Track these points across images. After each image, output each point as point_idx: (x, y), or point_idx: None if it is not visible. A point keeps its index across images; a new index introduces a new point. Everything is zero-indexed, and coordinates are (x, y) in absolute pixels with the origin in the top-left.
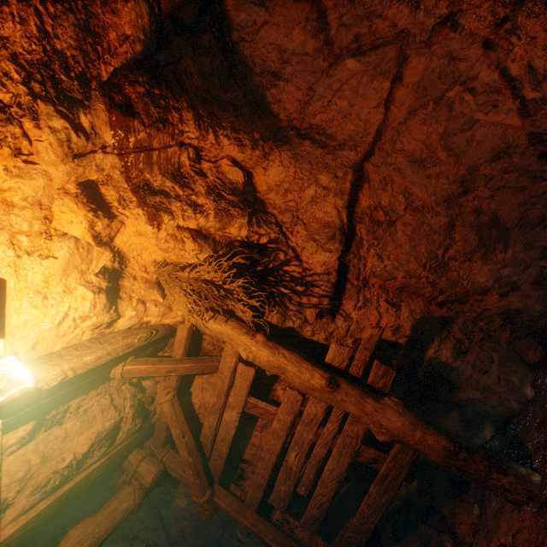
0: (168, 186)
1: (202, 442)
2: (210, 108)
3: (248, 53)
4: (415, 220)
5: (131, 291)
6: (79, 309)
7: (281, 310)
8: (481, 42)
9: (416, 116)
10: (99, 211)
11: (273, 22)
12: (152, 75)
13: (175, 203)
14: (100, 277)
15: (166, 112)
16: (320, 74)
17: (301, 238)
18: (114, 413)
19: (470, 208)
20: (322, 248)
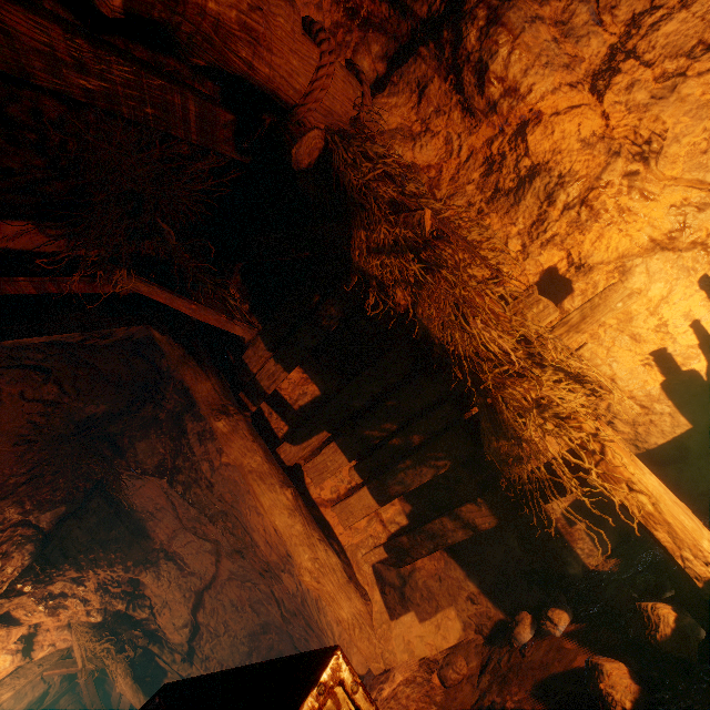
0: (68, 587)
1: (113, 702)
2: (93, 554)
3: (132, 500)
4: (230, 642)
5: (44, 641)
6: (3, 667)
7: (161, 646)
8: (259, 571)
9: (234, 581)
10: (11, 625)
11: (149, 486)
12: (39, 568)
13: (71, 600)
14: (19, 642)
15: (51, 580)
16: (179, 527)
17: (166, 619)
18: (44, 685)
19: (266, 644)
20: (178, 631)
